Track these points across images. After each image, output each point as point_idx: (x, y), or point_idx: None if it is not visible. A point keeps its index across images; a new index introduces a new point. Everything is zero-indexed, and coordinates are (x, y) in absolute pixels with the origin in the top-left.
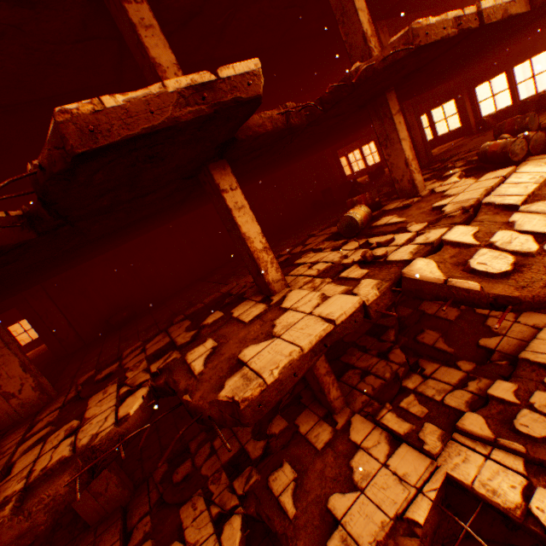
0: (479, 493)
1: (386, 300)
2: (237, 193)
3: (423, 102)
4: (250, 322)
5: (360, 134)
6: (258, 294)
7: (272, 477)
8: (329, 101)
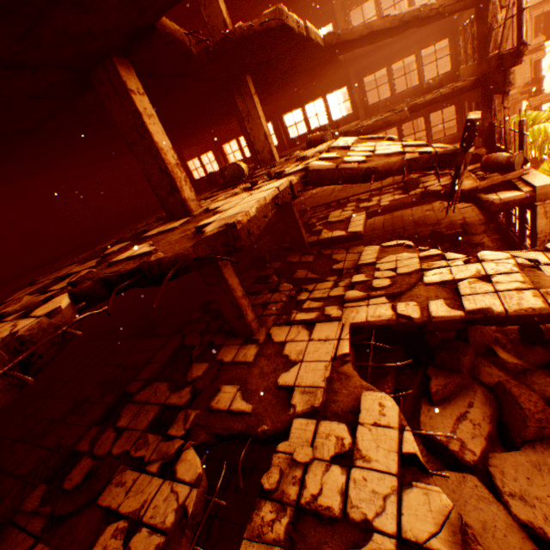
0: (372, 322)
1: (301, 188)
2: (145, 100)
3: None
4: (181, 227)
5: (200, 140)
6: (167, 223)
7: (215, 402)
8: (215, 52)
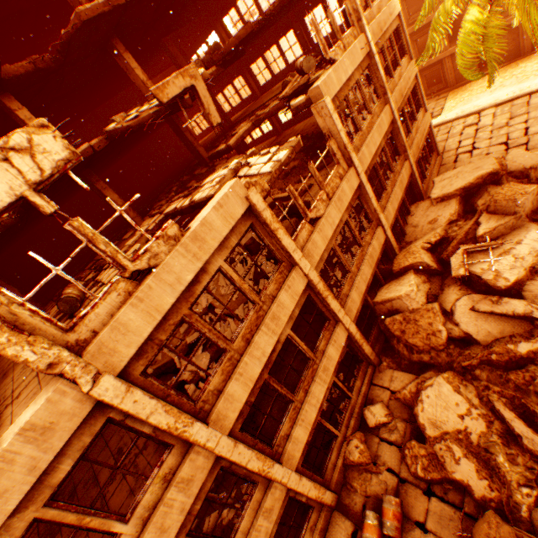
0: (169, 213)
1: (105, 144)
2: (25, 111)
3: (184, 36)
4: None
5: (165, 66)
6: None
7: None
8: (64, 52)
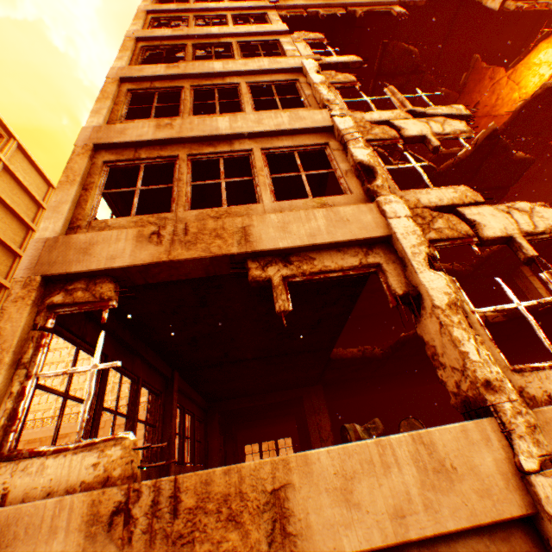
0: None
1: (498, 318)
2: None
3: None
4: None
5: None
6: None
7: None
8: (475, 264)
